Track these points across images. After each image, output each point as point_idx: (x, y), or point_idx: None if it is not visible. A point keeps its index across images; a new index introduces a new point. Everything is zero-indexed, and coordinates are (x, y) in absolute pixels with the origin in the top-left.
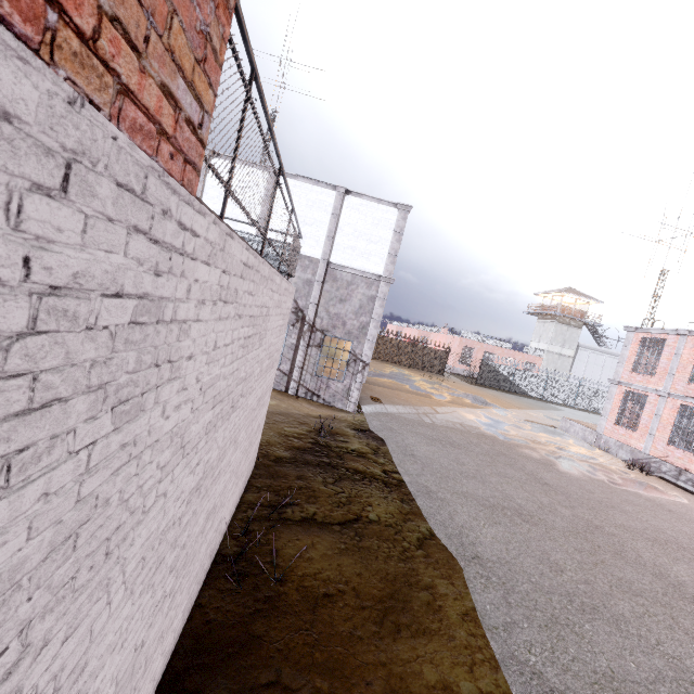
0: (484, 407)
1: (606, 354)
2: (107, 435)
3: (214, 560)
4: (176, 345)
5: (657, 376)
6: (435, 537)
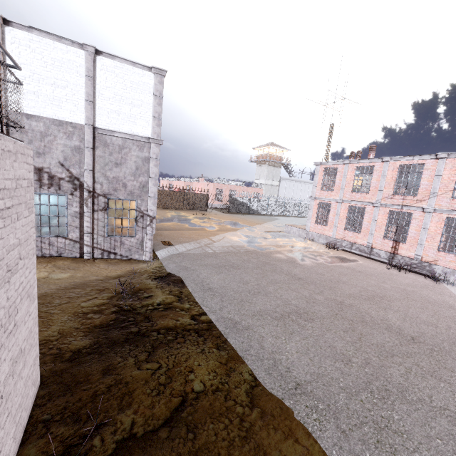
0: (240, 228)
1: (294, 181)
2: None
3: None
4: None
5: (335, 191)
6: (258, 379)
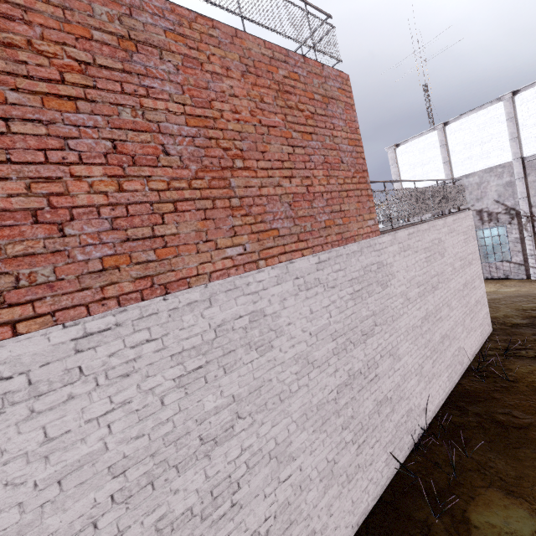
0: None
1: None
2: (381, 291)
3: (466, 369)
4: (390, 270)
5: None
6: None
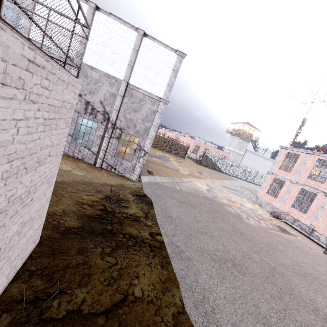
0: (204, 178)
1: (257, 155)
2: None
3: None
4: None
5: (292, 173)
6: (186, 308)
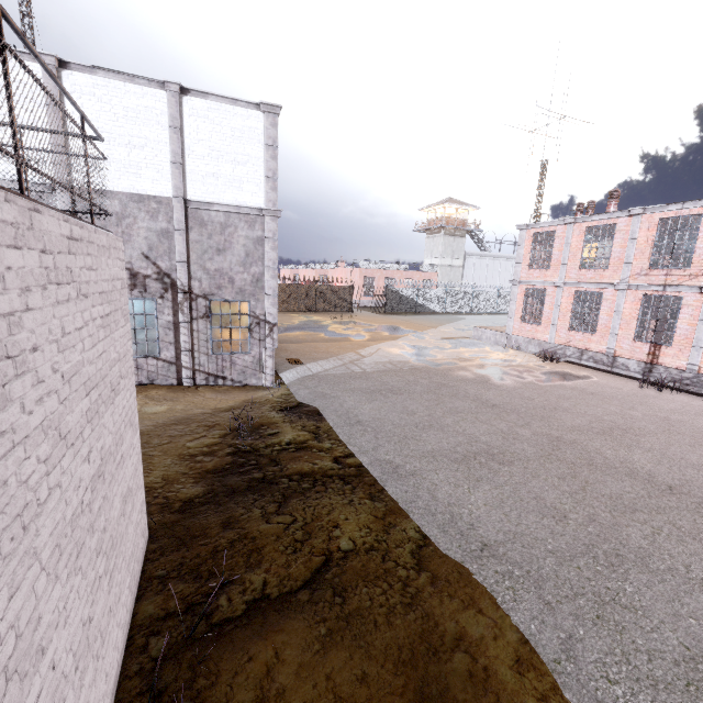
0: (402, 336)
1: (488, 257)
2: None
3: None
4: None
5: (552, 269)
6: (429, 538)
